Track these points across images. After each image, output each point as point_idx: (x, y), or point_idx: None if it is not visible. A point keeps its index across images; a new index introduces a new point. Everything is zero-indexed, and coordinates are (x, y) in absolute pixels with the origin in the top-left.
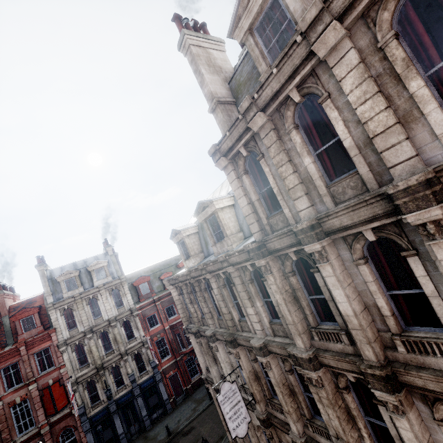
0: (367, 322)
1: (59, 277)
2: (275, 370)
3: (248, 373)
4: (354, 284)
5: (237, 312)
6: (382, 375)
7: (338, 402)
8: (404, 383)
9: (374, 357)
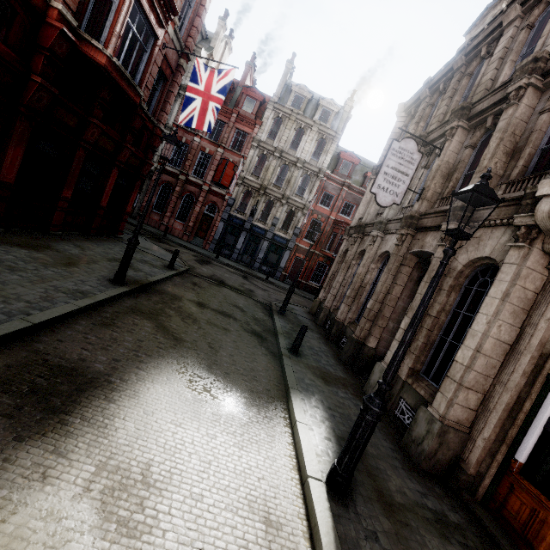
0: None
1: (295, 87)
2: (522, 107)
3: (444, 161)
4: None
5: (510, 73)
6: None
7: None
8: None
9: None
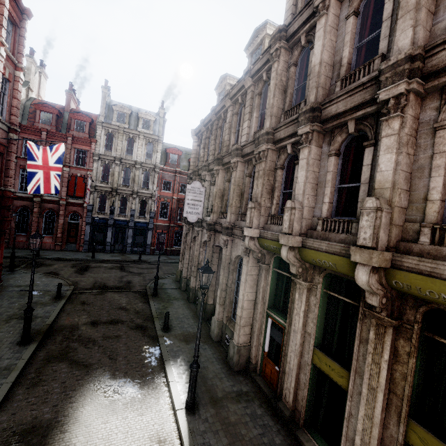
0: (326, 73)
1: (115, 106)
2: (238, 172)
3: (218, 189)
4: (335, 45)
5: (235, 139)
6: (311, 106)
7: (270, 177)
8: (323, 118)
9: (314, 98)
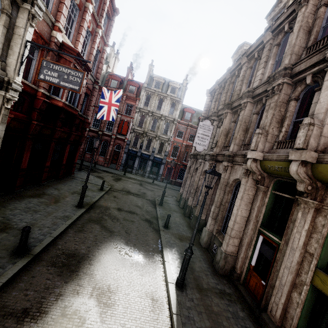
0: None
1: (155, 77)
2: (246, 111)
3: (224, 128)
4: None
5: (245, 88)
6: None
7: (281, 108)
8: None
9: None
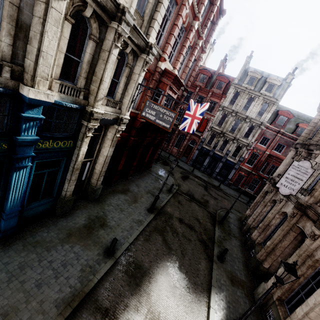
0: None
1: (250, 72)
2: None
3: None
4: None
5: None
6: None
7: None
8: None
9: None
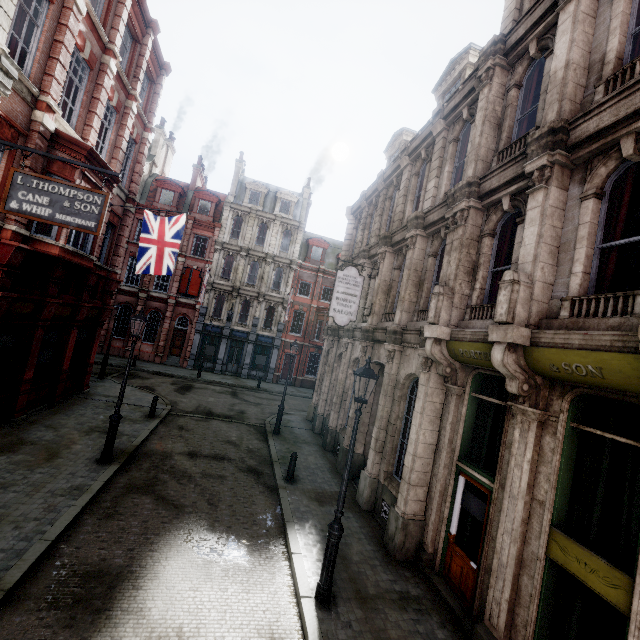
0: (576, 79)
1: (249, 184)
2: (416, 251)
3: (382, 280)
4: (592, 39)
5: (412, 209)
6: (550, 127)
7: (471, 250)
8: (572, 143)
9: (555, 116)
